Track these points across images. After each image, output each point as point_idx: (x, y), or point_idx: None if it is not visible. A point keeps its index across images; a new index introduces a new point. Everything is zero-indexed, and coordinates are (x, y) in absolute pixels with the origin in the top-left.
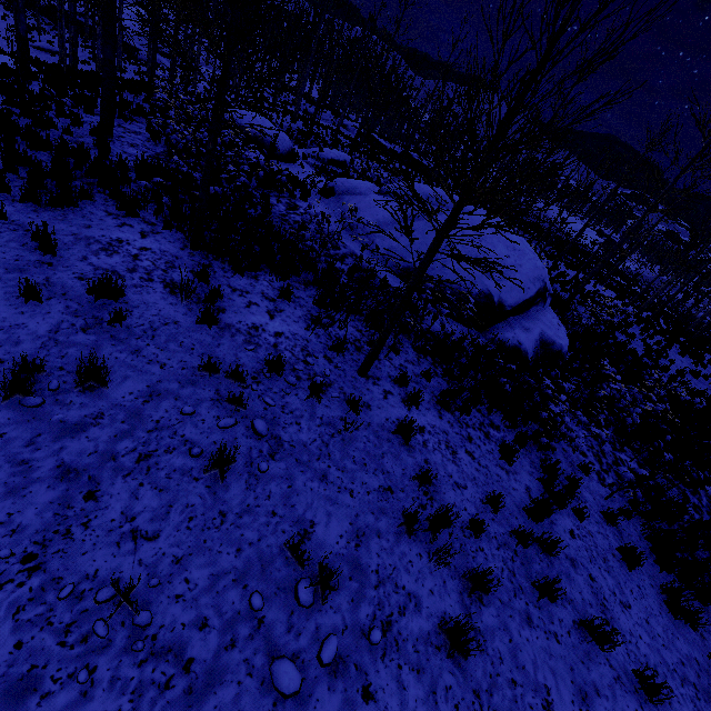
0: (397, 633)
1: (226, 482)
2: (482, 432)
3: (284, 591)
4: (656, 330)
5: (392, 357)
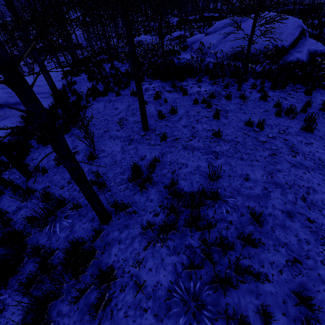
0: (288, 132)
1: (219, 120)
2: (294, 91)
3: (251, 131)
4: None
5: (245, 83)
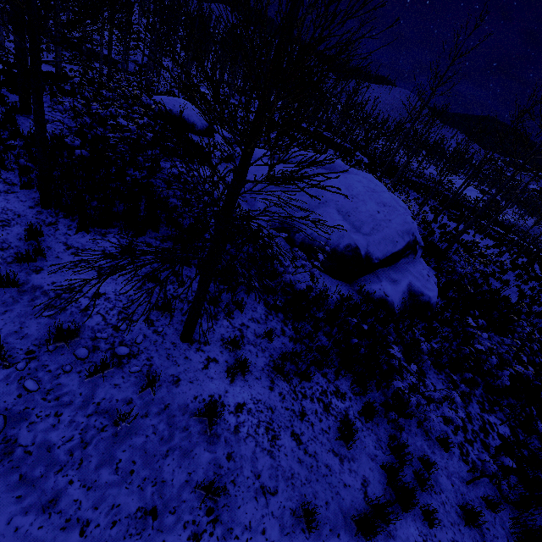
0: None
1: None
2: (321, 404)
3: None
4: (530, 276)
5: (235, 315)
